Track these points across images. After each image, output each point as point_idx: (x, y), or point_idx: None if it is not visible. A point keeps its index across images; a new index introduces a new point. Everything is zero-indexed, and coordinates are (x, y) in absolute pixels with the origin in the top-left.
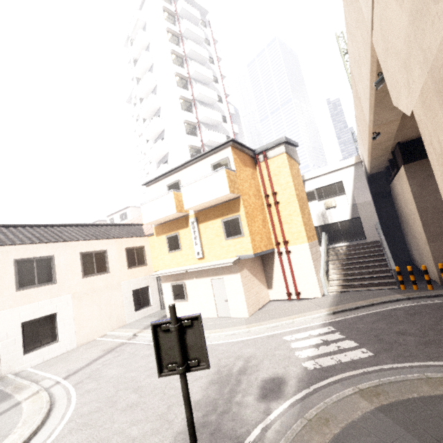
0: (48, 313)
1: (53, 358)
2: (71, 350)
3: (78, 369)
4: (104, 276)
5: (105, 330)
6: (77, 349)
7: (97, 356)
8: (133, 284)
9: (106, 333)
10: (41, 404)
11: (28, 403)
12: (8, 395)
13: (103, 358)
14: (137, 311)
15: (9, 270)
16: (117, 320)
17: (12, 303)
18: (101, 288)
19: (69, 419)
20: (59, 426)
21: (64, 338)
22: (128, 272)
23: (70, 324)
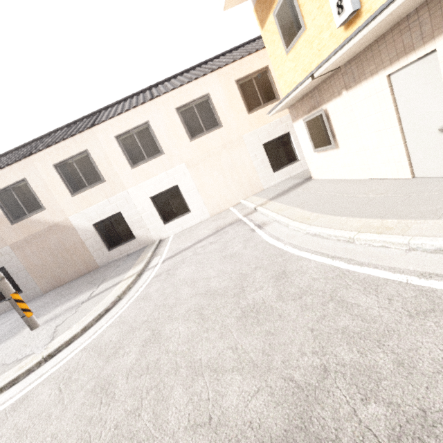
0: (169, 186)
1: (189, 228)
2: (204, 220)
3: (179, 252)
4: (217, 133)
5: (237, 198)
6: (207, 221)
7: (205, 236)
8: (262, 135)
9: (239, 201)
10: (115, 295)
11: (118, 287)
12: (132, 267)
13: (203, 242)
14: (276, 171)
15: (116, 149)
16: (250, 186)
17: (134, 181)
18: (217, 150)
19: (90, 342)
20: (76, 350)
21: (194, 209)
22: (250, 118)
23: (196, 195)
